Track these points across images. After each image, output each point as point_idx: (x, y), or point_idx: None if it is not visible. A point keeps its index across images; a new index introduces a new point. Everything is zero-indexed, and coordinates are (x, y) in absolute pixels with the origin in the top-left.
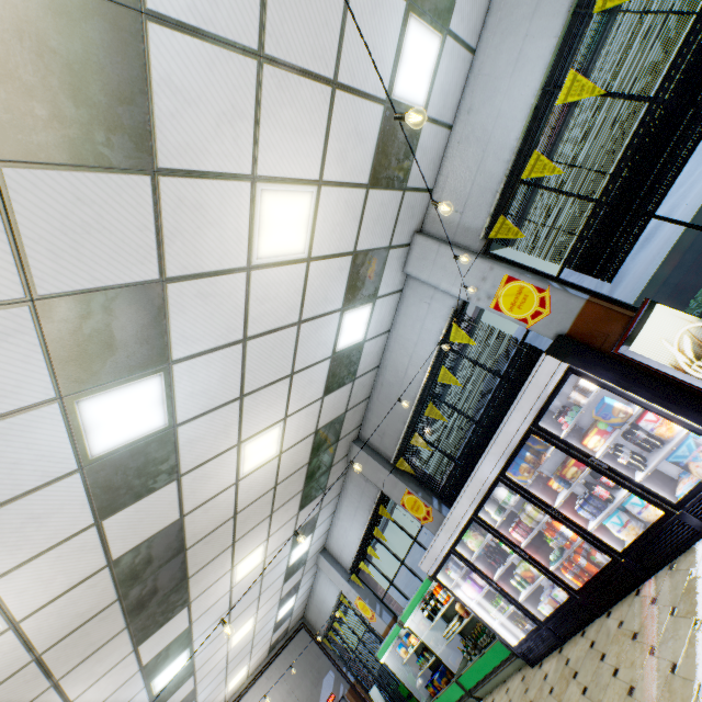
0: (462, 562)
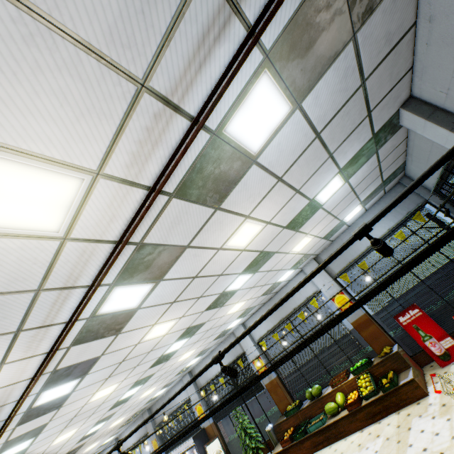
0: None
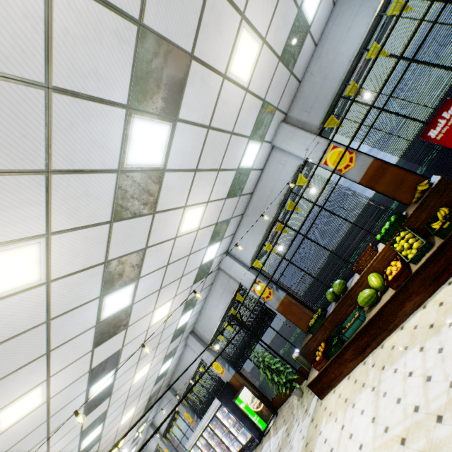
0: (198, 447)
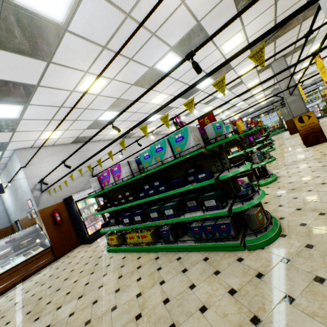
0: None
